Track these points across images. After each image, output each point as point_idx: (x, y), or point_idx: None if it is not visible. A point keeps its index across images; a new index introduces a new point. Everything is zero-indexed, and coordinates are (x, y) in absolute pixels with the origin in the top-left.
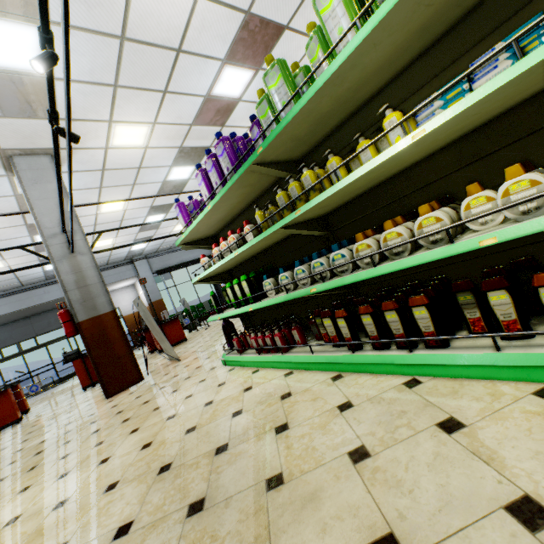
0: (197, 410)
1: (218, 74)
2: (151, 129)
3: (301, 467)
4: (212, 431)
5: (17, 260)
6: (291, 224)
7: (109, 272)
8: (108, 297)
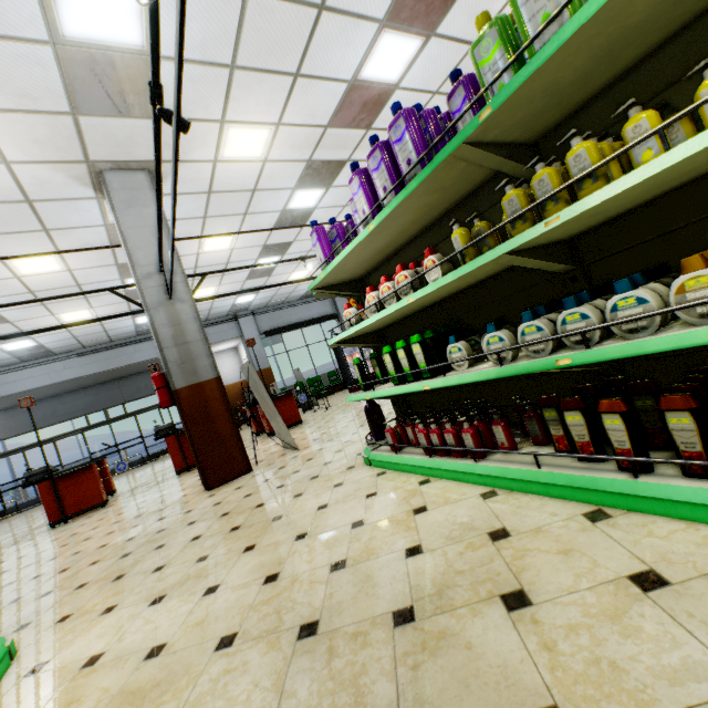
0: (341, 533)
1: (372, 45)
2: (273, 133)
3: (601, 706)
4: (377, 576)
5: (106, 309)
6: (522, 249)
7: (208, 330)
8: (211, 360)
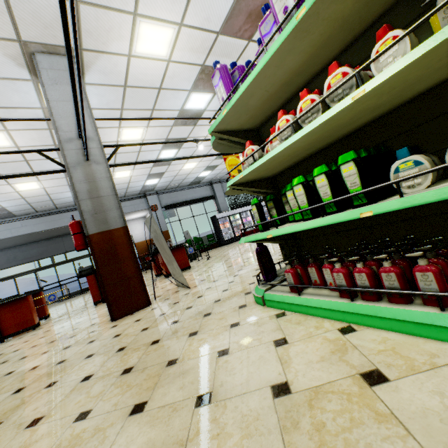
0: (261, 405)
1: None
2: (176, 34)
3: None
4: None
5: (50, 183)
6: None
7: (125, 203)
8: (120, 212)
